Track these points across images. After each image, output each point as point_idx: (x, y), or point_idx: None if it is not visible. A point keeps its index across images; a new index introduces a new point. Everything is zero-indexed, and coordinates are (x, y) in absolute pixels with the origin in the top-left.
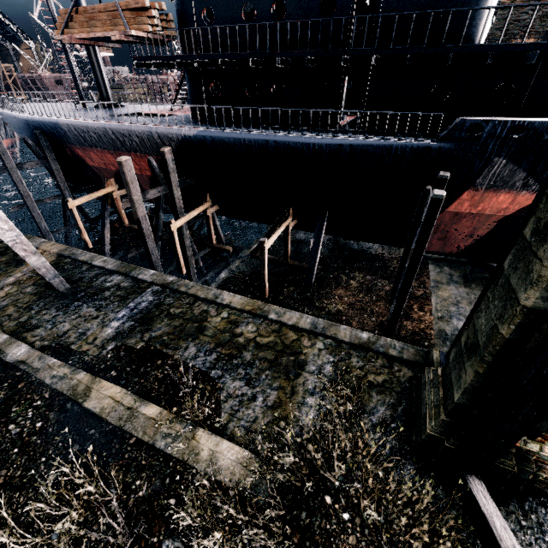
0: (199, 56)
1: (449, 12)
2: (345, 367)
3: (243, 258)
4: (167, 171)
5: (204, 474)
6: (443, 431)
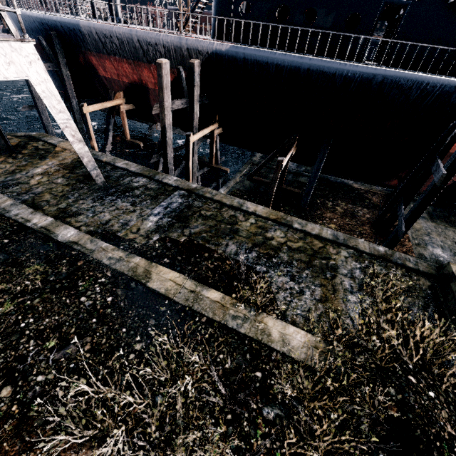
0: None
1: None
2: (372, 273)
3: (236, 180)
4: (192, 84)
5: (279, 353)
6: None
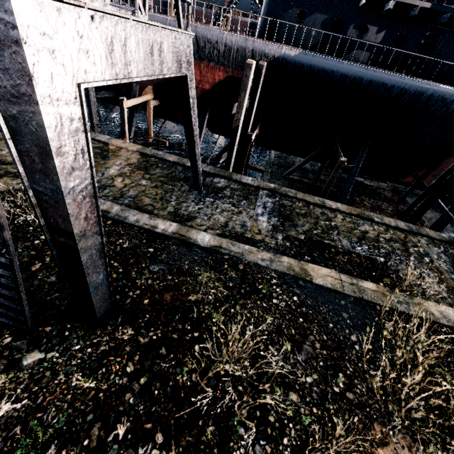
0: None
1: None
2: (452, 256)
3: (268, 179)
4: (256, 85)
5: (447, 327)
6: None
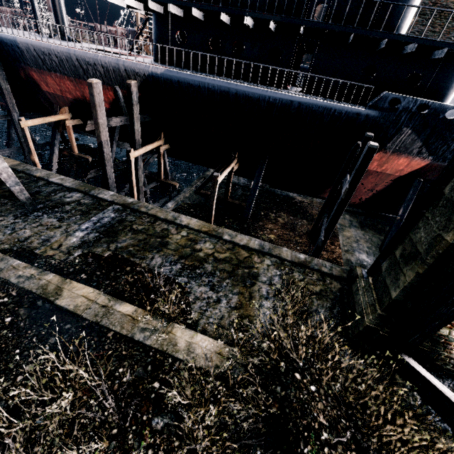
0: (174, 1)
1: (391, 4)
2: (290, 279)
3: (187, 194)
4: (131, 103)
5: (183, 362)
6: (378, 322)
